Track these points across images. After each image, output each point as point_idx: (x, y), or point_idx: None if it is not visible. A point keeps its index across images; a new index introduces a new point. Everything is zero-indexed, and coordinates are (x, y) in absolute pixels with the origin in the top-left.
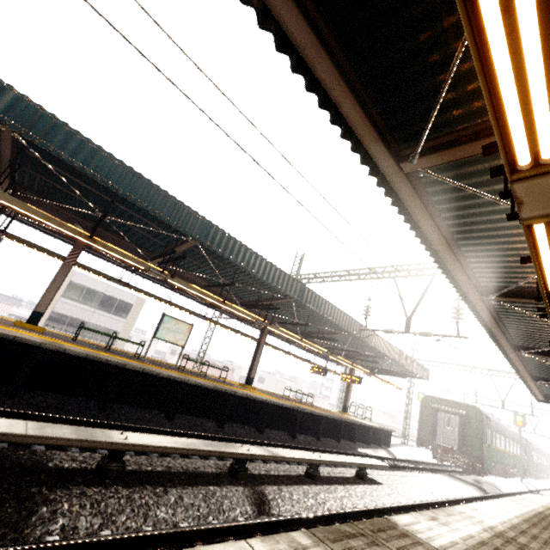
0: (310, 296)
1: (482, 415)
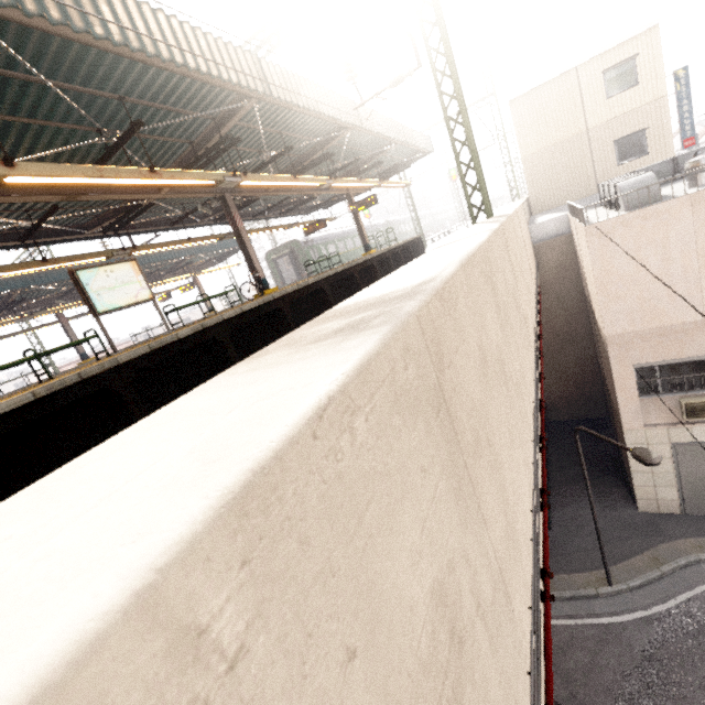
0: (34, 273)
1: (300, 244)
